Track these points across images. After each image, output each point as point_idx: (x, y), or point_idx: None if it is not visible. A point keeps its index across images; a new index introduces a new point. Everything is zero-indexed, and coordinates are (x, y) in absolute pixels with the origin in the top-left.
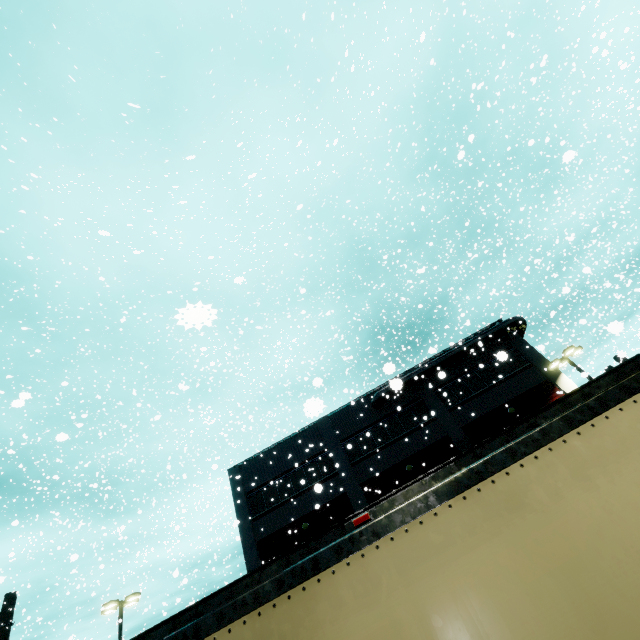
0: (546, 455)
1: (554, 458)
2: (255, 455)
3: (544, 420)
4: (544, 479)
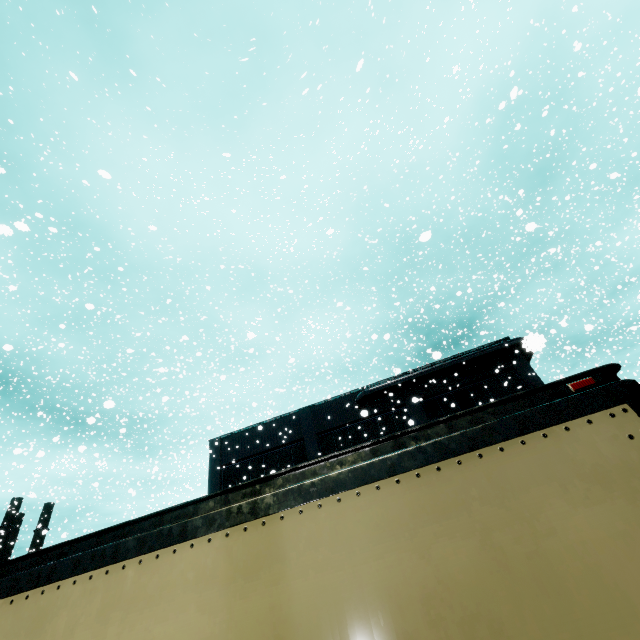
0: (99, 578)
1: (102, 584)
2: (236, 431)
3: (136, 532)
4: (77, 607)
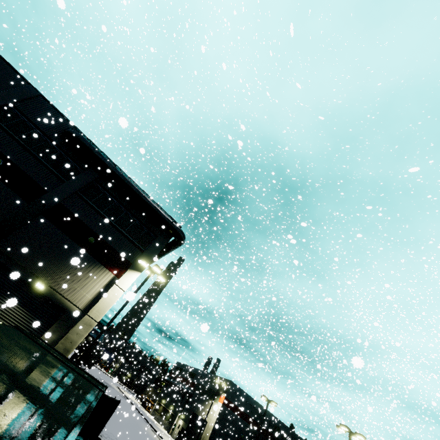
0: None
1: None
2: None
3: None
4: None
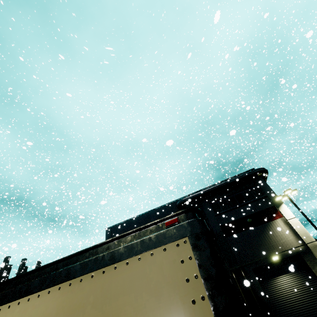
0: None
1: None
2: (118, 223)
3: None
4: None
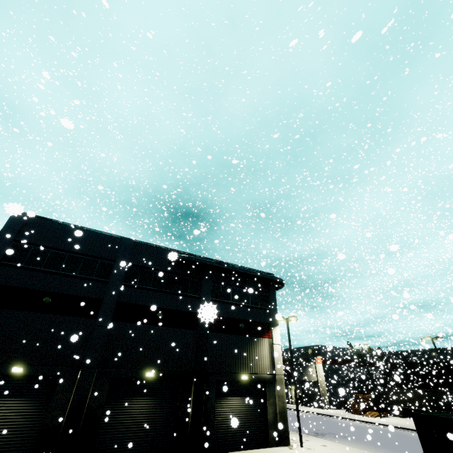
0: None
1: None
2: (52, 219)
3: None
4: None
